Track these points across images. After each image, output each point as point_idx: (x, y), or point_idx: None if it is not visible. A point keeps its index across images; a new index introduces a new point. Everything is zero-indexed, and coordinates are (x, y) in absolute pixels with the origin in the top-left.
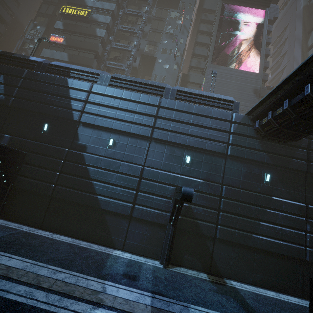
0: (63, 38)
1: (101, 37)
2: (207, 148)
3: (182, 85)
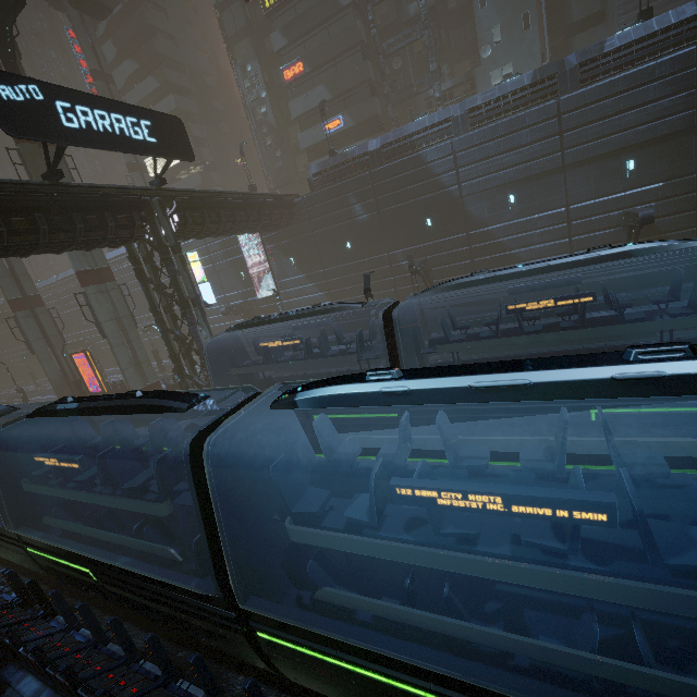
0: (300, 61)
1: (350, 4)
2: (659, 135)
3: None
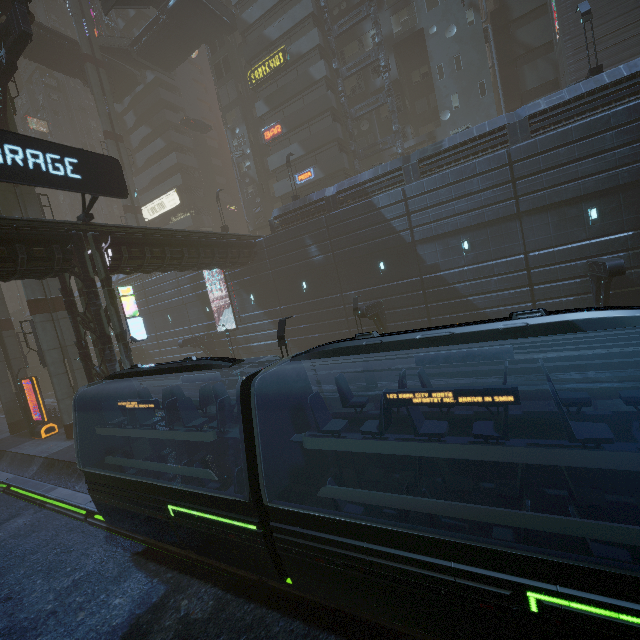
0: (278, 124)
1: (323, 78)
2: (622, 182)
3: (500, 41)
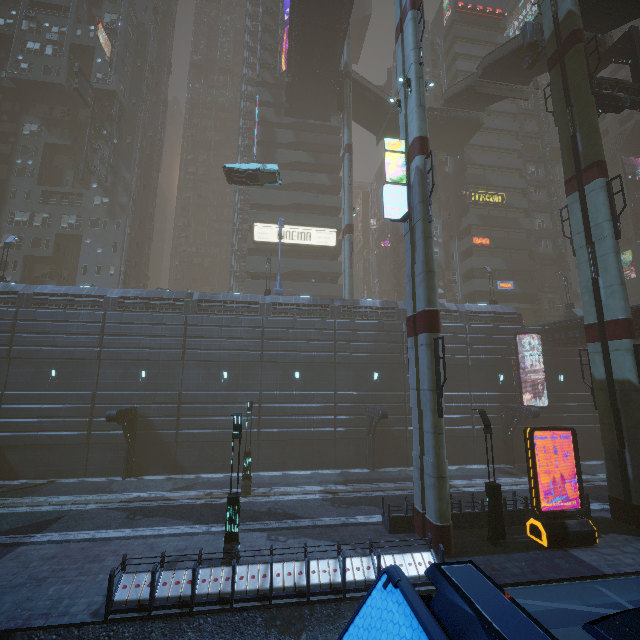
0: (487, 238)
1: (526, 229)
2: None
3: None
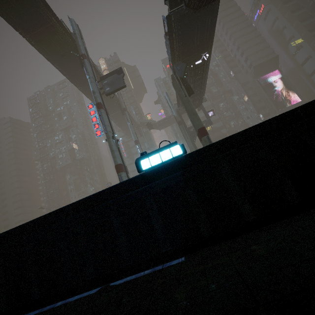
0: None
1: (225, 133)
2: None
3: None
